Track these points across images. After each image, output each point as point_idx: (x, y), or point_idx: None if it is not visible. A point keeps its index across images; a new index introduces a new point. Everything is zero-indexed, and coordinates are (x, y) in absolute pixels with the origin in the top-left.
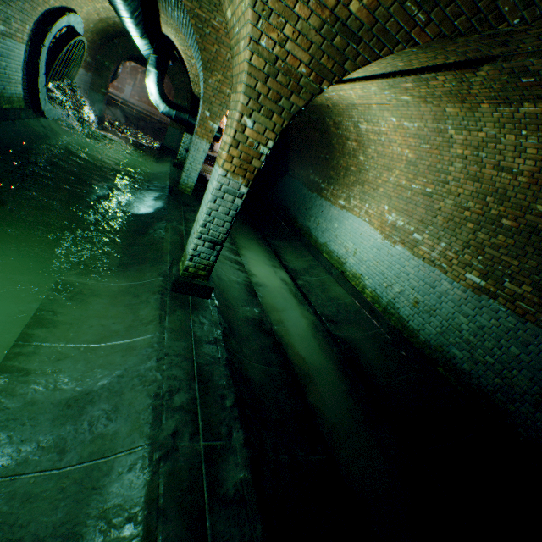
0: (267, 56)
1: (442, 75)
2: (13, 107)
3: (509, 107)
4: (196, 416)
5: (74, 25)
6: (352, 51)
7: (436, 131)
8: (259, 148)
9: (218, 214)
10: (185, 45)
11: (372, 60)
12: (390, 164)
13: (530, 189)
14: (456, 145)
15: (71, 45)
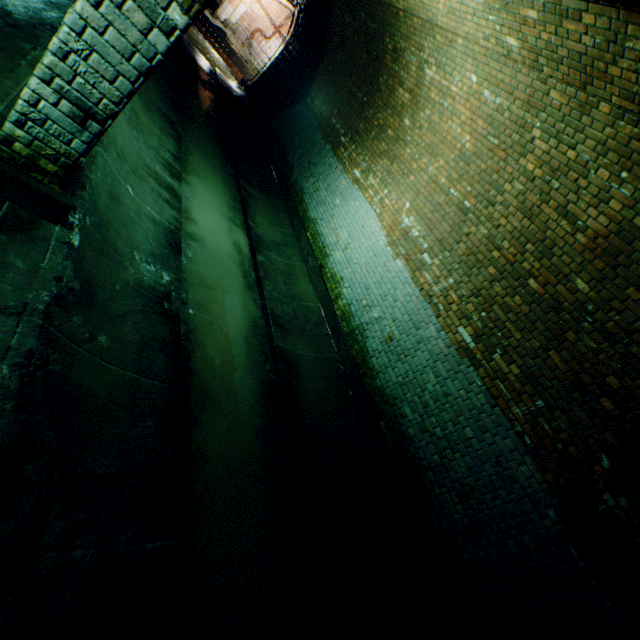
0: None
1: (594, 13)
2: None
3: (634, 125)
4: None
5: None
6: None
7: (519, 123)
8: None
9: (102, 44)
10: None
11: None
12: (438, 148)
13: (582, 255)
14: (531, 155)
15: None
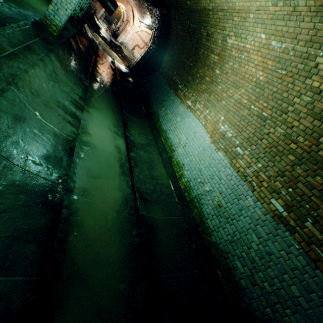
0: None
1: None
2: None
3: None
4: None
5: None
6: None
7: (303, 56)
8: None
9: None
10: None
11: None
12: (240, 82)
13: None
14: (316, 76)
15: None
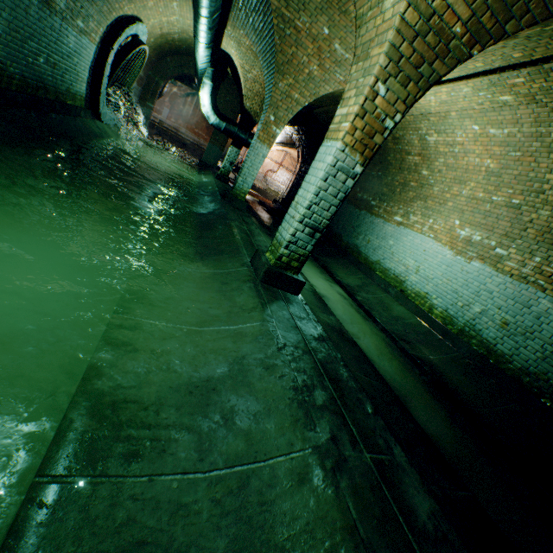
0: (423, 9)
1: None
2: (75, 104)
3: None
4: (344, 419)
5: (139, 35)
6: (522, 7)
7: (534, 136)
8: (385, 121)
9: (325, 195)
10: (244, 59)
11: (540, 20)
12: (463, 177)
13: None
14: None
15: (135, 52)
